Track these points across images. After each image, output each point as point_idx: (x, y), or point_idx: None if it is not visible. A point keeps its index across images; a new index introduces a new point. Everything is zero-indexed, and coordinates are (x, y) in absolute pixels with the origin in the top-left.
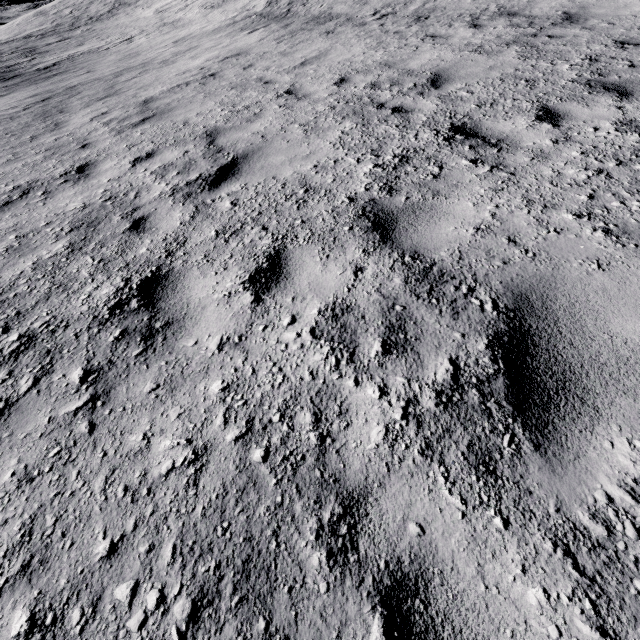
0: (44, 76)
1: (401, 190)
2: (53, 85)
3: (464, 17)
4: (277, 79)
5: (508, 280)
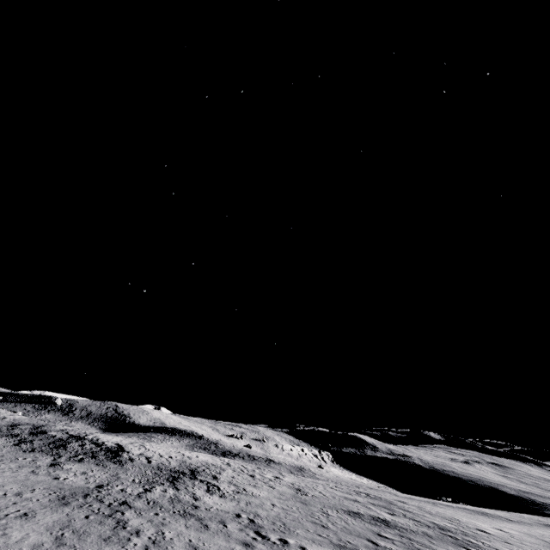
0: None
1: None
2: None
3: None
4: None
5: None
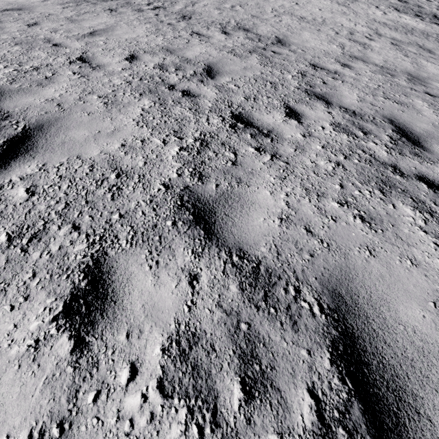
0: None
1: (210, 176)
2: None
3: (216, 24)
4: (67, 43)
5: (320, 275)
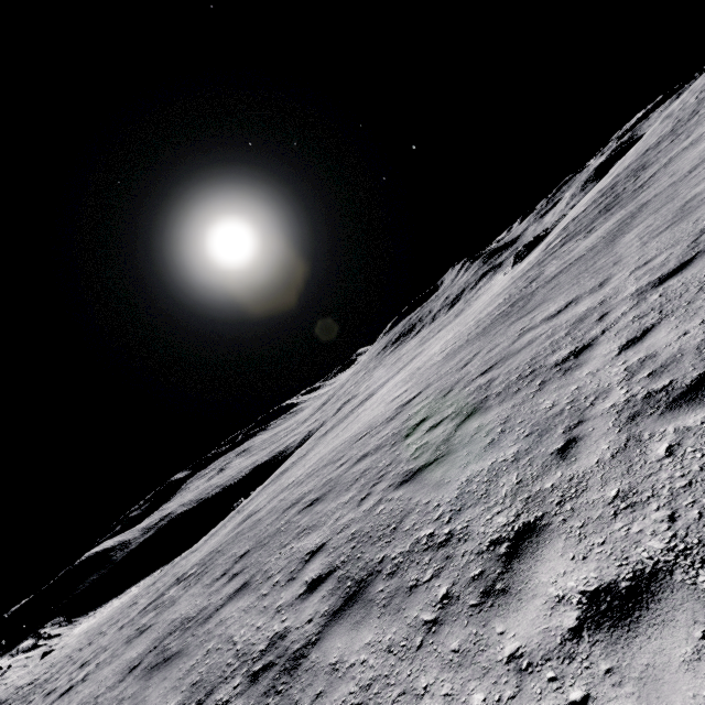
0: (634, 196)
1: None
2: (634, 205)
3: None
4: None
5: None
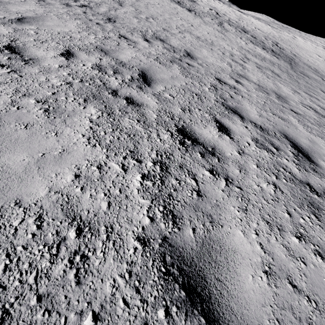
0: None
1: (183, 217)
2: None
3: (137, 31)
4: None
5: None
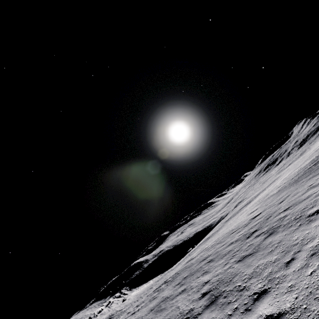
0: None
1: None
2: None
3: None
4: None
5: None
